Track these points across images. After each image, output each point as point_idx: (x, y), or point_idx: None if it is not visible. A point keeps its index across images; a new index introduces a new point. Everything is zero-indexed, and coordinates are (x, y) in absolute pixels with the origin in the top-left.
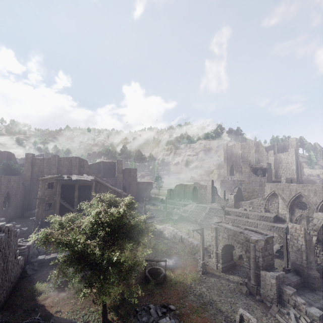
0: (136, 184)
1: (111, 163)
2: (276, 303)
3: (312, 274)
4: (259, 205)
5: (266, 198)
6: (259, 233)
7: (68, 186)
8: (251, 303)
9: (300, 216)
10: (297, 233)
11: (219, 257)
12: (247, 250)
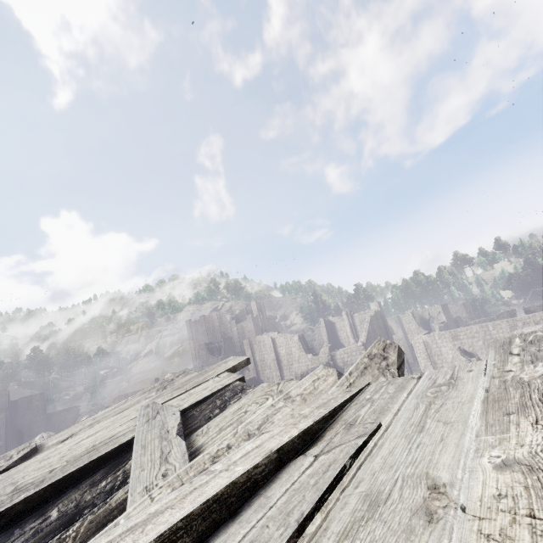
0: (44, 419)
1: None
2: None
3: None
4: None
5: None
6: None
7: None
8: None
9: None
10: None
11: None
12: None
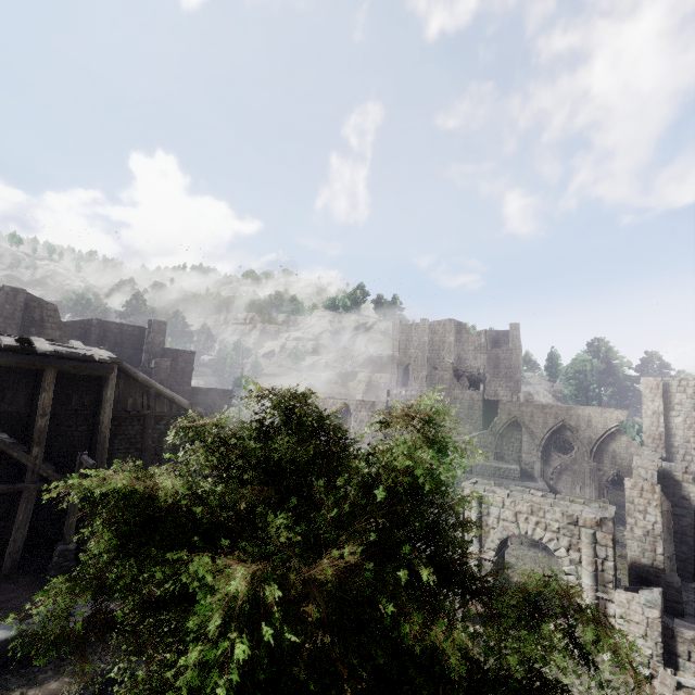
0: (188, 392)
1: (126, 327)
2: (662, 664)
3: (674, 583)
4: (484, 445)
5: (499, 432)
6: (582, 503)
7: (7, 374)
8: (610, 678)
9: (560, 467)
10: (645, 499)
11: (487, 569)
12: (572, 546)
